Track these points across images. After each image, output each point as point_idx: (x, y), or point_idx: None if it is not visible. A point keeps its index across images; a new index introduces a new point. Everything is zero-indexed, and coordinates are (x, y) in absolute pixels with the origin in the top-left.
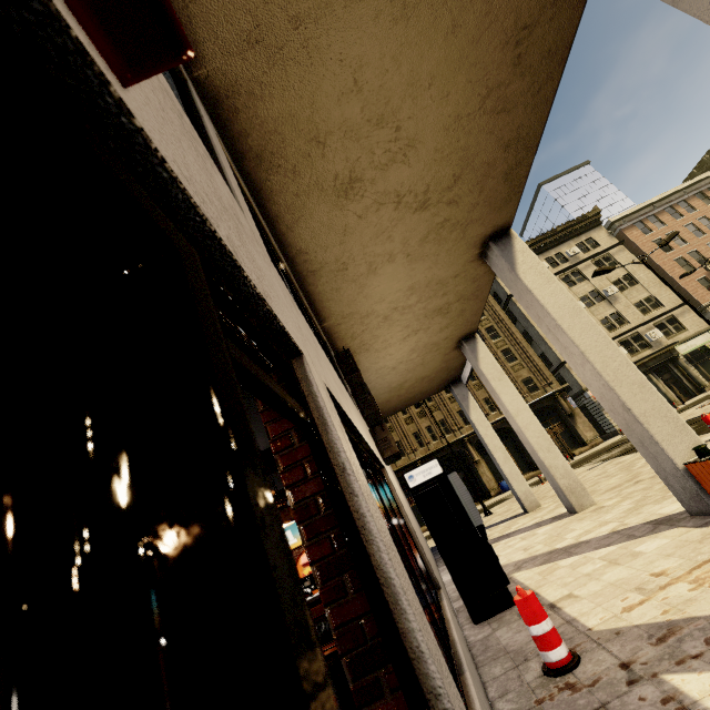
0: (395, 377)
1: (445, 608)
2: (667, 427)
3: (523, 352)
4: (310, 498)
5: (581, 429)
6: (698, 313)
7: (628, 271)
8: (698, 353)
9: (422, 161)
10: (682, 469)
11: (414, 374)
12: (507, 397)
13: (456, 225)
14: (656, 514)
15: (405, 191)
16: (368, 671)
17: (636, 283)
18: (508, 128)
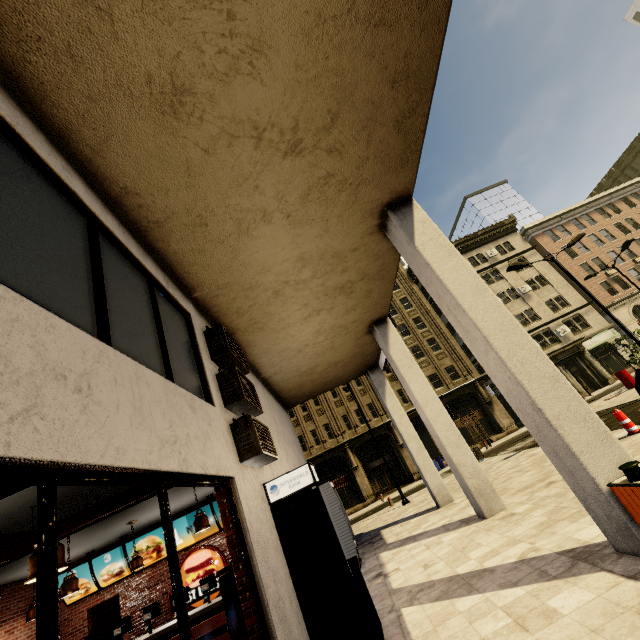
0: (303, 361)
1: None
2: (586, 434)
3: (446, 342)
4: None
5: (499, 416)
6: (604, 309)
7: (540, 272)
8: (601, 348)
9: (279, 79)
10: (607, 492)
11: (325, 358)
12: (416, 386)
13: (344, 184)
14: (572, 539)
15: (265, 122)
16: None
17: (546, 283)
18: (393, 53)
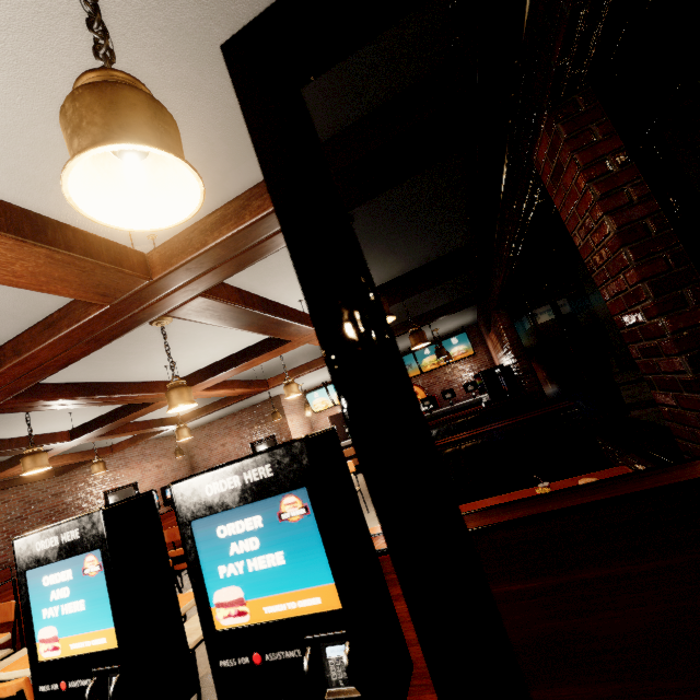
0: None
1: None
2: None
3: None
4: (636, 222)
5: None
6: None
7: None
8: None
9: None
10: None
11: None
12: None
13: None
14: None
15: None
16: None
17: None
18: None
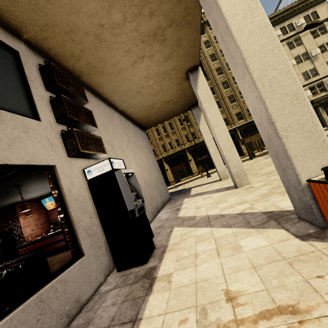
0: (144, 99)
1: (26, 301)
2: (305, 143)
3: None
4: None
5: None
6: None
7: None
8: None
9: None
10: (305, 185)
11: (159, 98)
12: (211, 115)
13: None
14: (275, 205)
15: None
16: None
17: None
18: None
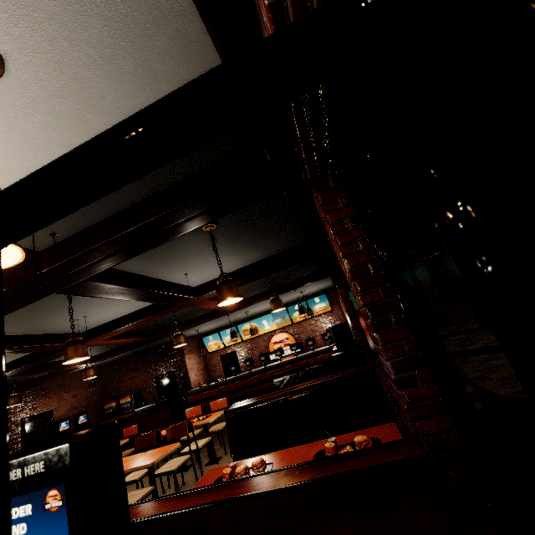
0: None
1: None
2: None
3: None
4: (362, 265)
5: None
6: None
7: None
8: None
9: None
10: None
11: None
12: None
13: None
14: None
15: None
16: (406, 370)
17: None
18: None
